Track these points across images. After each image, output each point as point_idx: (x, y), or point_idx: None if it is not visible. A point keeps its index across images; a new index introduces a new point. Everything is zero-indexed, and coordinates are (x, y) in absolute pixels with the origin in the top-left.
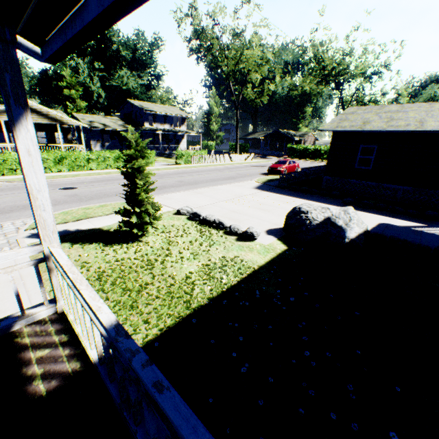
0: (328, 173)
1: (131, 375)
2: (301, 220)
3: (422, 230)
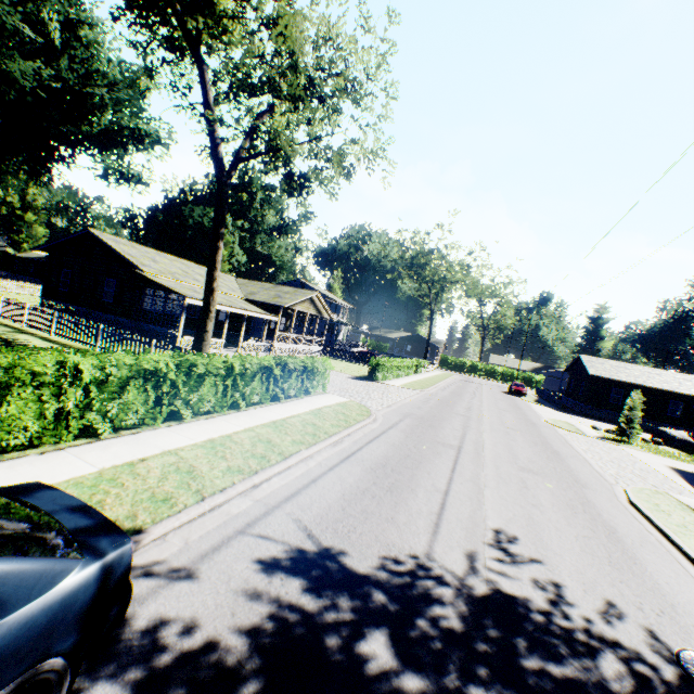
0: (588, 403)
1: None
2: (670, 436)
3: None
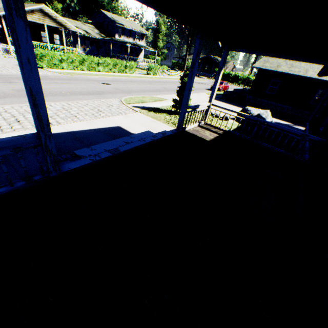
0: (250, 94)
1: (254, 122)
2: (247, 114)
3: (292, 126)
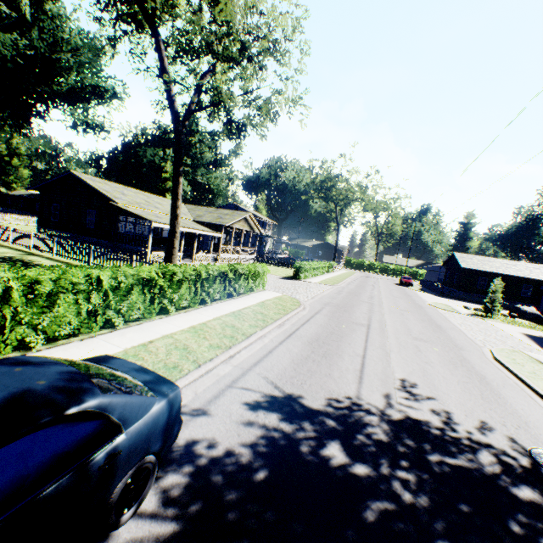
0: (460, 289)
1: None
2: (523, 311)
3: None
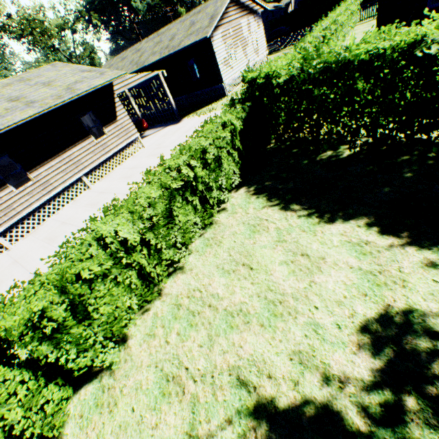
0: None
1: None
2: None
3: None
